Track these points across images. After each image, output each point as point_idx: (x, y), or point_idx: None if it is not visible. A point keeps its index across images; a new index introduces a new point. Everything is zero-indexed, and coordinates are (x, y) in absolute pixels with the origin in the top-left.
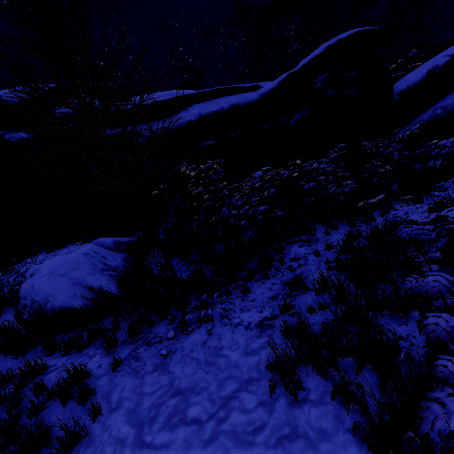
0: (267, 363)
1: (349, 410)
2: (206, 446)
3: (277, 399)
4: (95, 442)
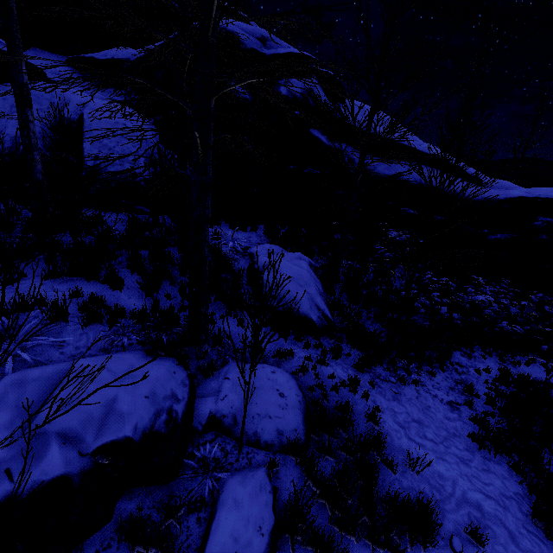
0: (462, 430)
1: (515, 474)
2: (445, 455)
3: (475, 451)
4: (381, 424)
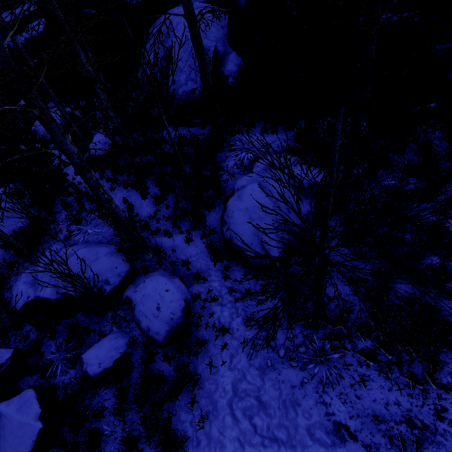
0: None
1: None
2: (249, 446)
3: None
4: (218, 376)
